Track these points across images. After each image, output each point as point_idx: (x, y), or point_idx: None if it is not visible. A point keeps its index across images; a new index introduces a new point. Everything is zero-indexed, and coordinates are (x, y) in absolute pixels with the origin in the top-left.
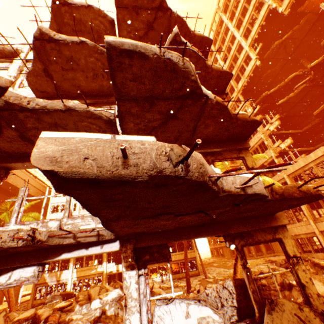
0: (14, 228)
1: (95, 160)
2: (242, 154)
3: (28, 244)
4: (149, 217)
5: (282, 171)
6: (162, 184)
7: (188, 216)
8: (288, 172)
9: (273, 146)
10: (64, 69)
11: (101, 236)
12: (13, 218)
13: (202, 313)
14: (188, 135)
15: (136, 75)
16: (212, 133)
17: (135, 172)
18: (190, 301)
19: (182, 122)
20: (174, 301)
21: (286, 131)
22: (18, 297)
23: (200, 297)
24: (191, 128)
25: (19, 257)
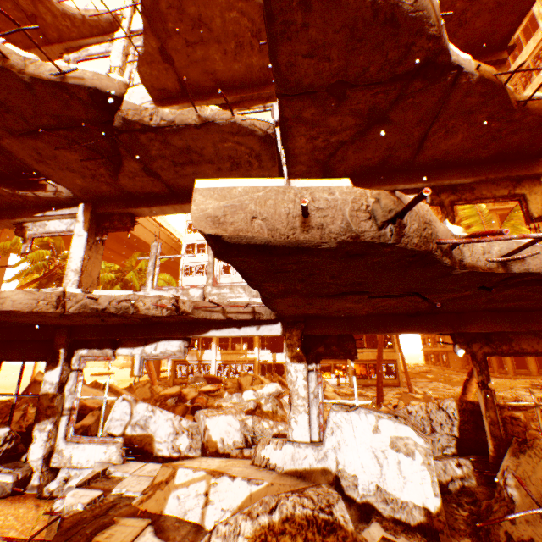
0: (155, 294)
1: (265, 221)
2: (522, 188)
3: (173, 314)
4: (329, 296)
5: None
6: (356, 253)
7: (392, 299)
8: None
9: None
10: (189, 44)
11: (257, 315)
12: (149, 281)
13: (399, 432)
14: (406, 155)
15: (315, 43)
16: (459, 147)
17: (319, 238)
18: (382, 415)
19: (397, 129)
20: (358, 411)
21: None
22: (157, 372)
23: (397, 413)
24: (415, 140)
25: (162, 328)
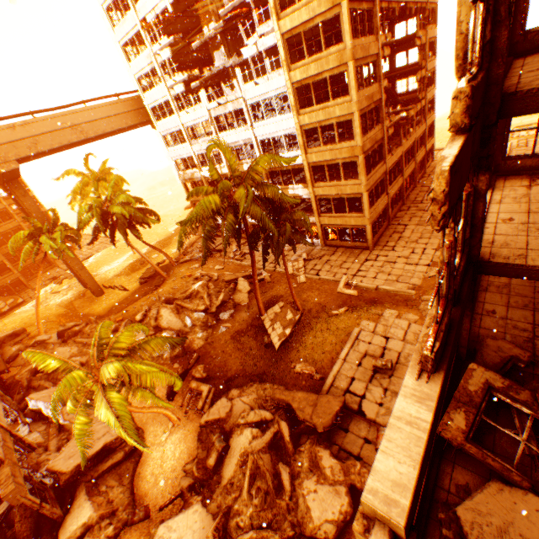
0: None
1: None
2: None
3: None
4: None
5: None
6: None
7: None
8: None
9: None
10: None
11: None
12: None
13: None
14: None
15: None
16: None
17: None
18: None
19: None
20: None
21: None
22: None
23: None
24: None
25: None
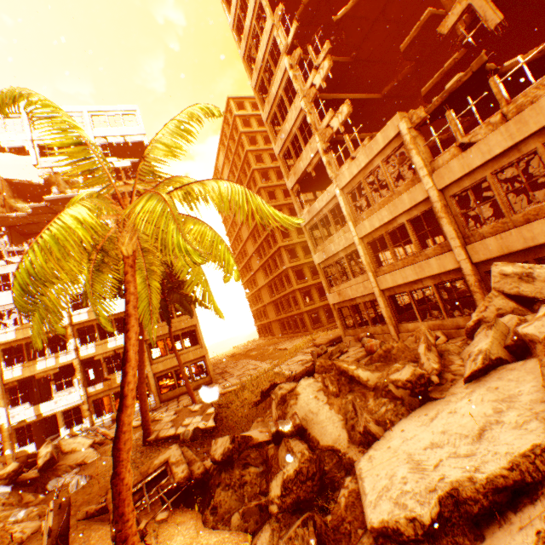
0: None
1: None
2: None
3: None
4: None
5: (334, 182)
6: None
7: None
8: (343, 183)
9: (320, 127)
10: None
11: None
12: None
13: None
14: None
15: None
16: None
17: None
18: None
19: None
20: None
21: (352, 96)
22: None
23: None
24: None
25: None
